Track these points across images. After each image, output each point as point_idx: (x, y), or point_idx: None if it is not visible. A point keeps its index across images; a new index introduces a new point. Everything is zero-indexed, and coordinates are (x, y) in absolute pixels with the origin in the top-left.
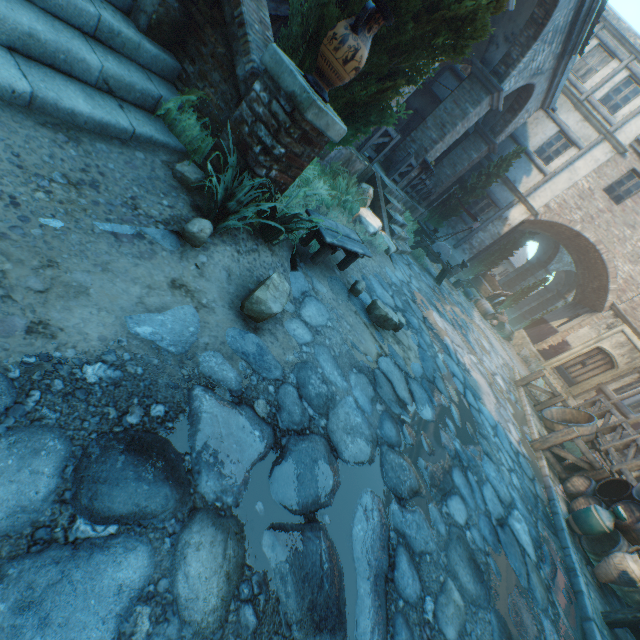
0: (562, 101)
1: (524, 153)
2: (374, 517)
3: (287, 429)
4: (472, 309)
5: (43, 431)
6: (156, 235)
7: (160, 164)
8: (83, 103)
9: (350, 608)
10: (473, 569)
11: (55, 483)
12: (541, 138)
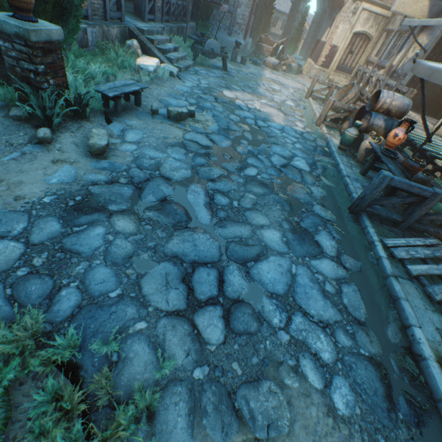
0: None
1: None
2: (198, 190)
3: (140, 182)
4: (263, 71)
5: (45, 218)
6: (30, 149)
7: (3, 119)
8: None
9: (192, 214)
10: (262, 186)
11: (60, 225)
12: None
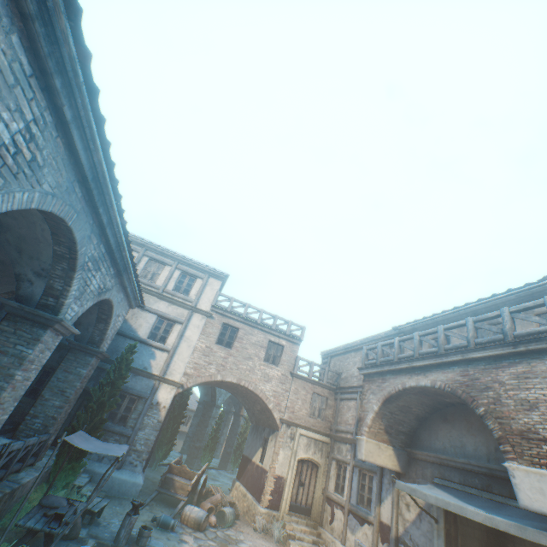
0: (147, 296)
1: (140, 342)
2: None
3: None
4: (182, 543)
5: None
6: None
7: None
8: None
9: None
10: None
11: None
12: (147, 326)
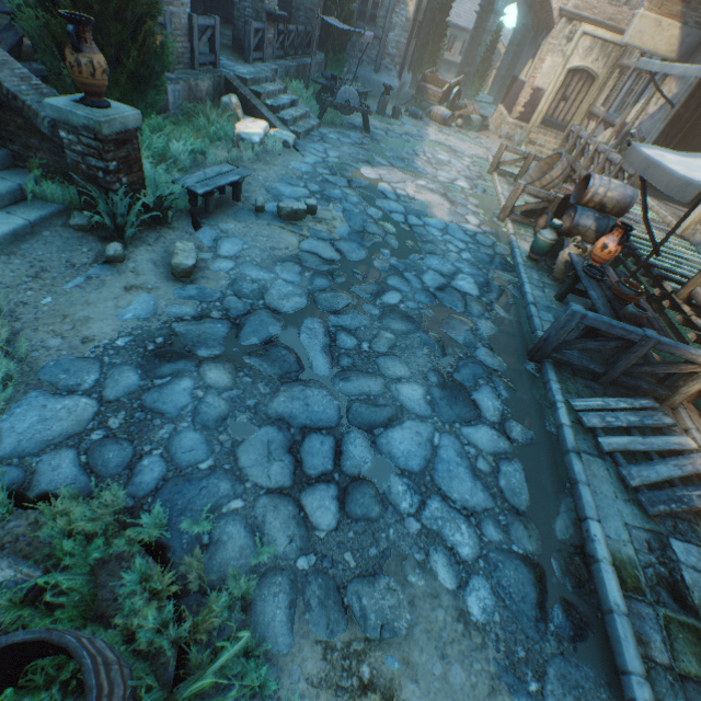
0: None
1: None
2: (316, 327)
3: (238, 316)
4: (426, 128)
5: (120, 366)
6: (97, 272)
7: (62, 229)
8: None
9: (306, 362)
10: (405, 320)
11: (138, 376)
12: None
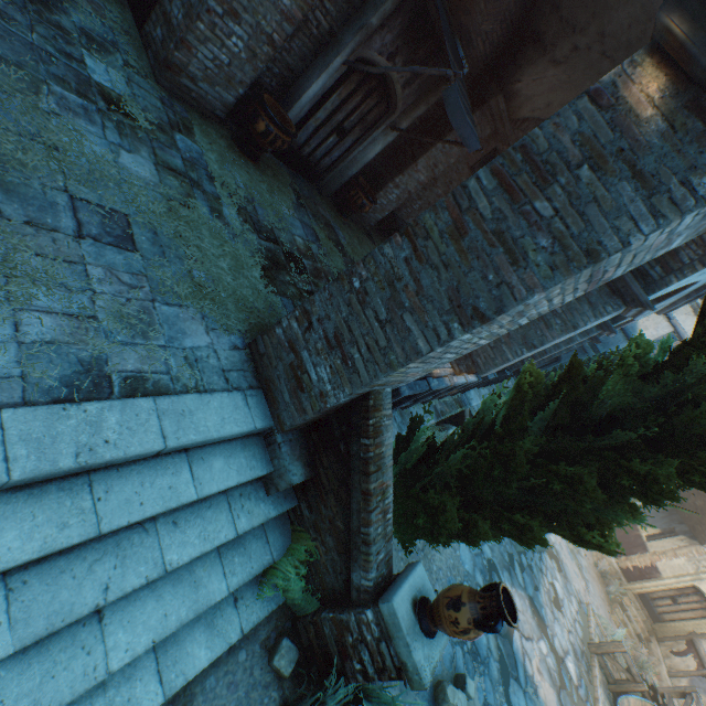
0: None
1: None
2: None
3: None
4: None
5: None
6: None
7: (259, 651)
8: (204, 653)
9: None
10: None
11: None
12: (652, 333)
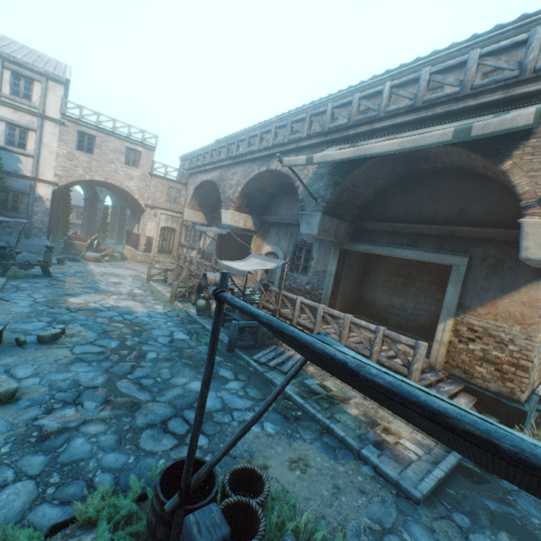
0: None
1: None
2: (126, 384)
3: (74, 400)
4: (88, 265)
5: (22, 459)
6: None
7: None
8: None
9: (137, 399)
10: (168, 361)
11: (42, 455)
12: (0, 133)
